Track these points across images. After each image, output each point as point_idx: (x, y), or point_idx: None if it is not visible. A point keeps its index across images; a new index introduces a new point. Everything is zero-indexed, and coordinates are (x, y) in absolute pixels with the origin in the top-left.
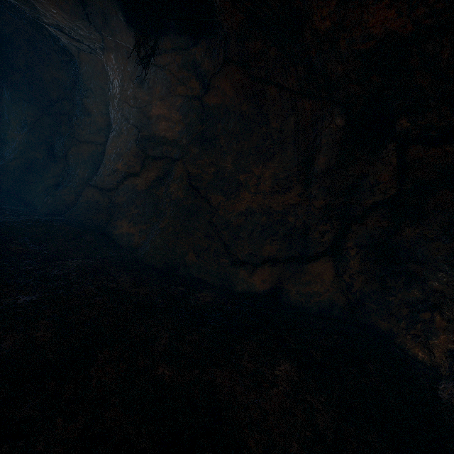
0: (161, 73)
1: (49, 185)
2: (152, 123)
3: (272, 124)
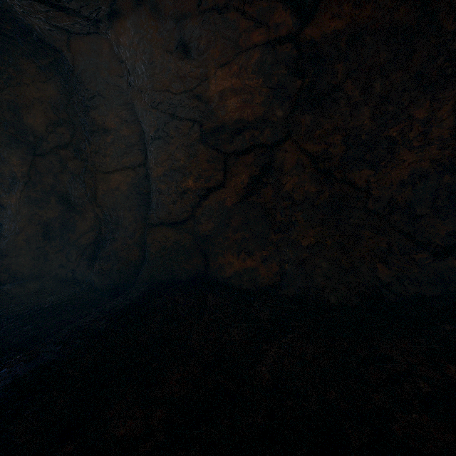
0: (219, 19)
1: (84, 246)
2: (213, 107)
3: (445, 27)
